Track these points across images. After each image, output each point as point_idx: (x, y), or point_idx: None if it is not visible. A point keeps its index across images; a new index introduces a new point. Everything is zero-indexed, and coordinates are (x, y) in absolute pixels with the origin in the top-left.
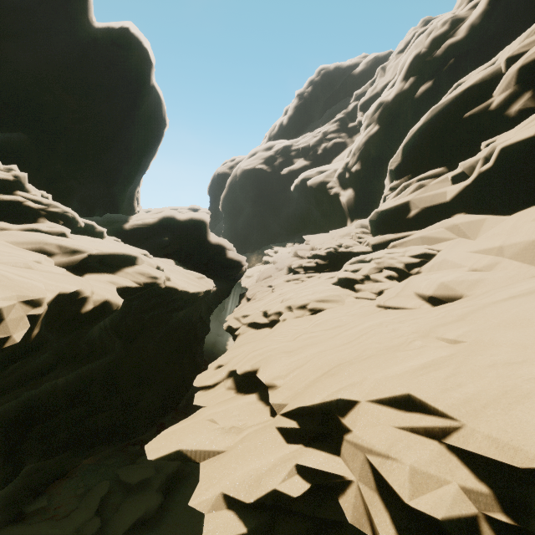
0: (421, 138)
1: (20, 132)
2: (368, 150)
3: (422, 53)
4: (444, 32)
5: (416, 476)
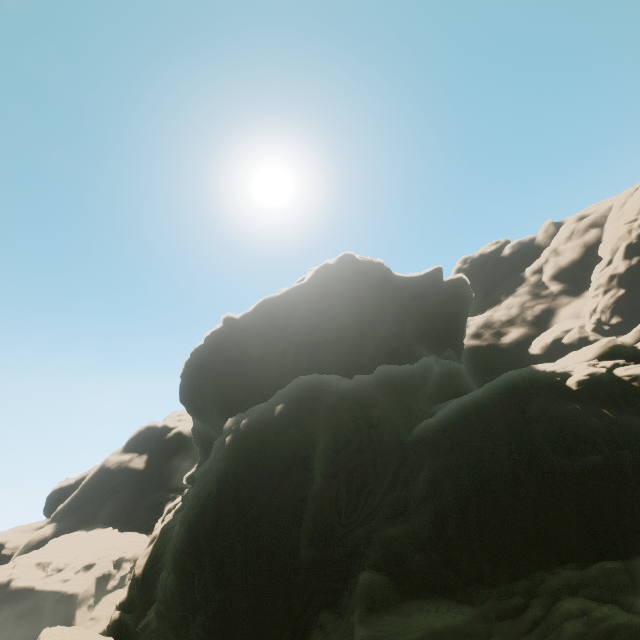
0: None
1: (449, 348)
2: (619, 306)
3: (634, 243)
4: None
5: None
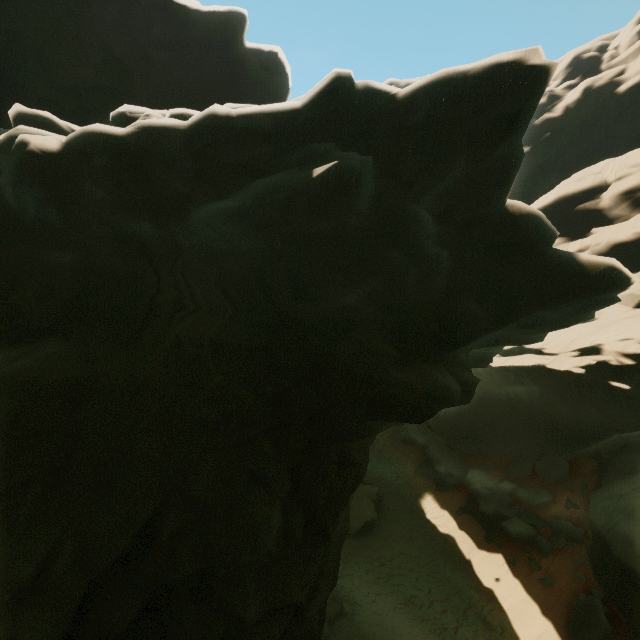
0: (543, 212)
1: None
2: None
3: None
4: (542, 104)
5: (636, 347)
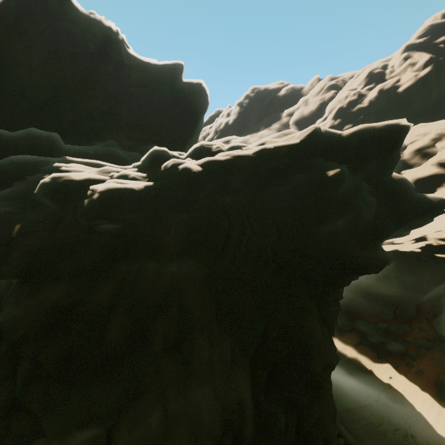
0: None
1: (155, 144)
2: None
3: (344, 107)
4: (355, 99)
5: None
